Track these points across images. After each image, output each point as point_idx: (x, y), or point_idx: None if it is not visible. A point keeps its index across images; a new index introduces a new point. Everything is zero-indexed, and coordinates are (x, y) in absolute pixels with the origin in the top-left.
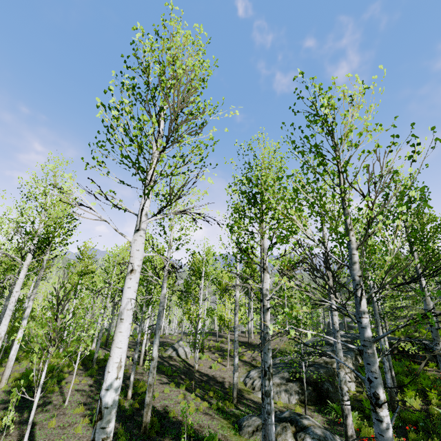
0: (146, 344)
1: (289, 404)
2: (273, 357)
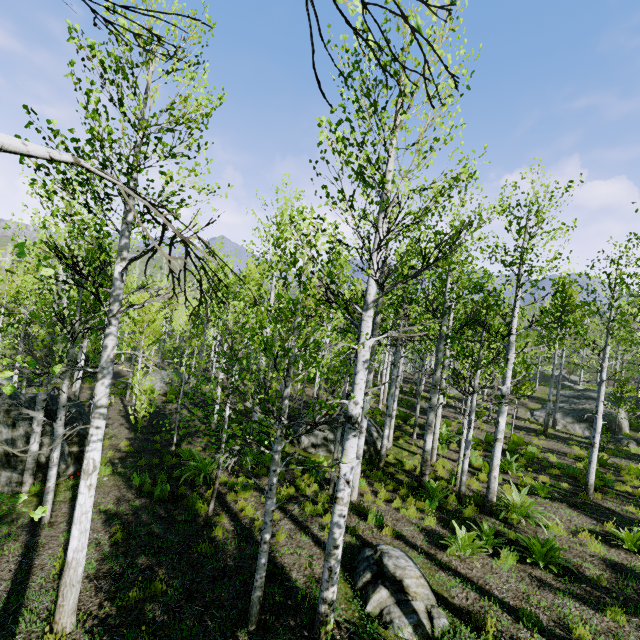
0: None
1: (584, 435)
2: (541, 404)
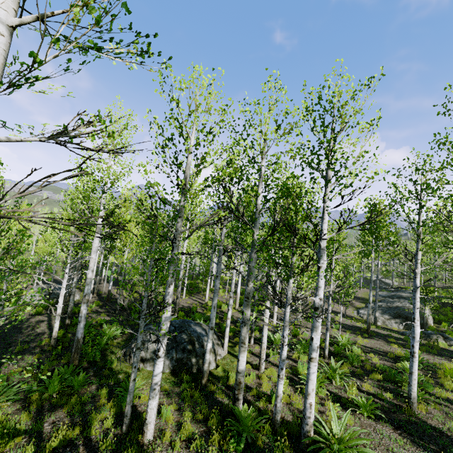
0: (279, 288)
1: (399, 329)
2: (364, 303)
